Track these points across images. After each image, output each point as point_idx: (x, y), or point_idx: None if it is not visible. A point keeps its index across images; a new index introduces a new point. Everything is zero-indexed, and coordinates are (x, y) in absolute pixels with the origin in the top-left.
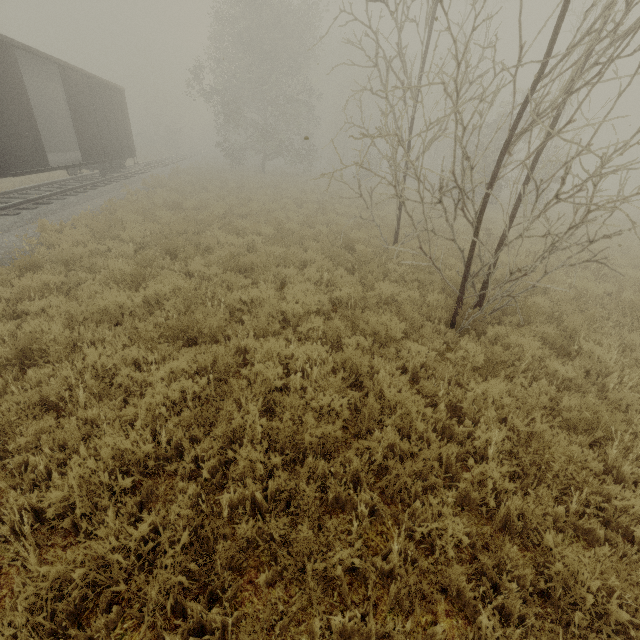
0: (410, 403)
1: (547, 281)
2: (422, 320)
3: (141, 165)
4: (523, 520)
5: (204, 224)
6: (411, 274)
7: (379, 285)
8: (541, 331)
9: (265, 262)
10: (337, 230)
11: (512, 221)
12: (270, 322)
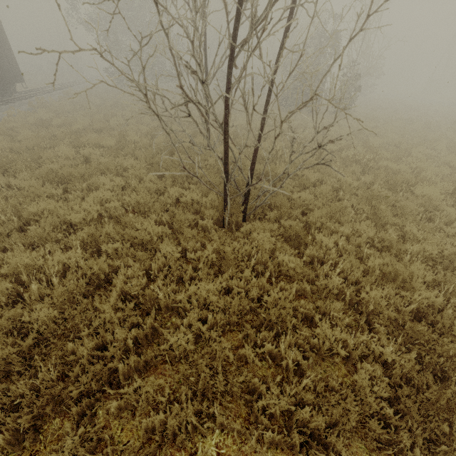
0: (107, 315)
1: (321, 176)
2: (198, 219)
3: (41, 89)
4: (165, 432)
5: (59, 139)
6: (205, 177)
7: (174, 189)
8: (288, 224)
9: (84, 173)
10: (175, 139)
11: (262, 130)
12: (49, 232)
